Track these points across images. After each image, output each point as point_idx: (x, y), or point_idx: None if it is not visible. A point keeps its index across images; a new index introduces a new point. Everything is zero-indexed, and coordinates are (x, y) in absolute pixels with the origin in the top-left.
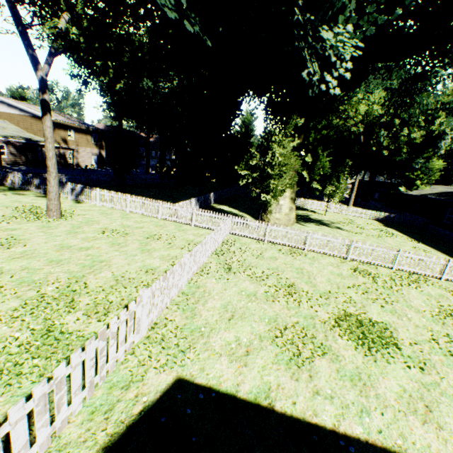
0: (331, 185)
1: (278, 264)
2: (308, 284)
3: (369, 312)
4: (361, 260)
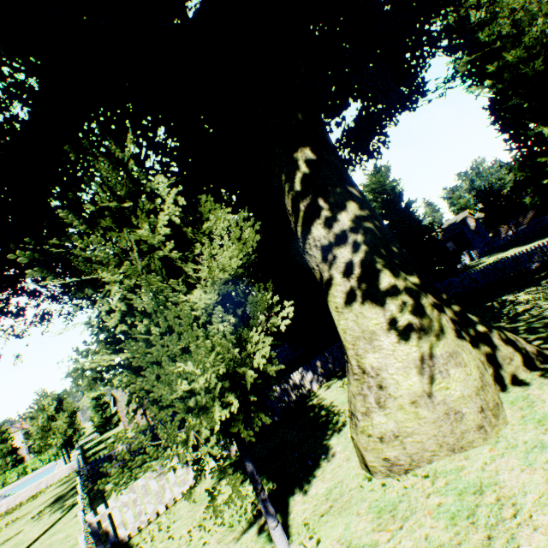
0: None
1: None
2: None
3: None
4: None
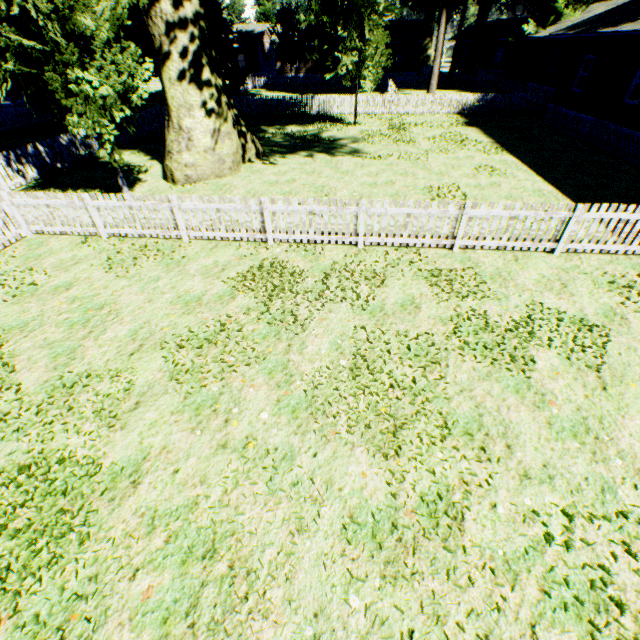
0: (350, 52)
1: (52, 306)
2: (55, 363)
3: (129, 427)
4: (297, 240)
